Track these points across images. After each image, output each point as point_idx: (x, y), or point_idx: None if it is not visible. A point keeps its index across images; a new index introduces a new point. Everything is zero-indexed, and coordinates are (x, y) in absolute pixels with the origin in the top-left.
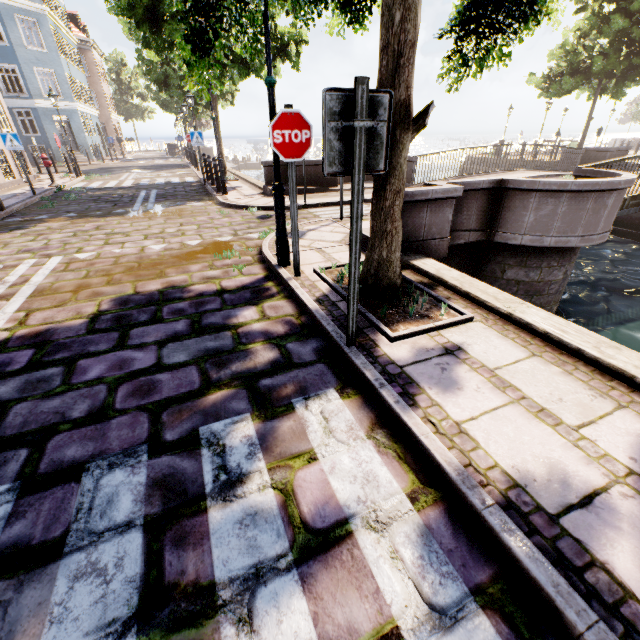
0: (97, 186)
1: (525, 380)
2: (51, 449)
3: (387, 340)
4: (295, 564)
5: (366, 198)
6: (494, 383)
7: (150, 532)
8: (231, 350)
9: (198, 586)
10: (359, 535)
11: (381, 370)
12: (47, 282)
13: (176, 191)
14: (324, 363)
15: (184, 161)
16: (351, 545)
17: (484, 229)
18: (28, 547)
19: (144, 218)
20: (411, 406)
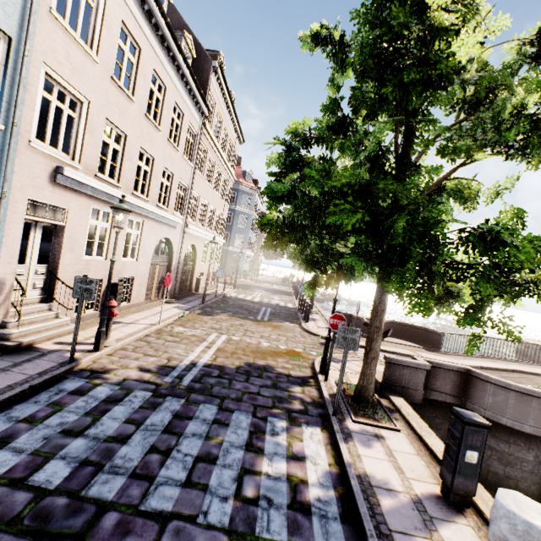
0: (242, 297)
1: (403, 458)
2: (225, 402)
3: (351, 421)
4: (286, 457)
5: (394, 351)
6: (387, 453)
7: (250, 433)
8: (285, 399)
9: (260, 448)
10: (307, 462)
11: (341, 428)
12: (222, 346)
13: (281, 312)
14: (320, 418)
15: (290, 289)
16: (304, 462)
17: (458, 396)
18: (221, 421)
19: (262, 325)
20: (345, 442)
